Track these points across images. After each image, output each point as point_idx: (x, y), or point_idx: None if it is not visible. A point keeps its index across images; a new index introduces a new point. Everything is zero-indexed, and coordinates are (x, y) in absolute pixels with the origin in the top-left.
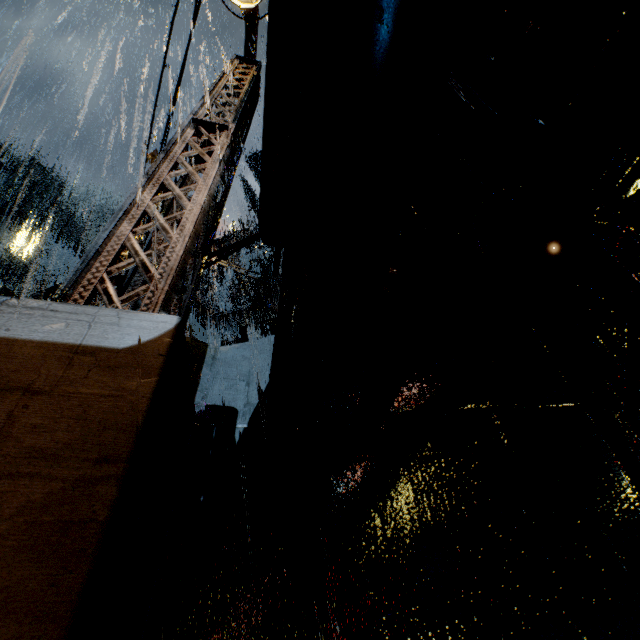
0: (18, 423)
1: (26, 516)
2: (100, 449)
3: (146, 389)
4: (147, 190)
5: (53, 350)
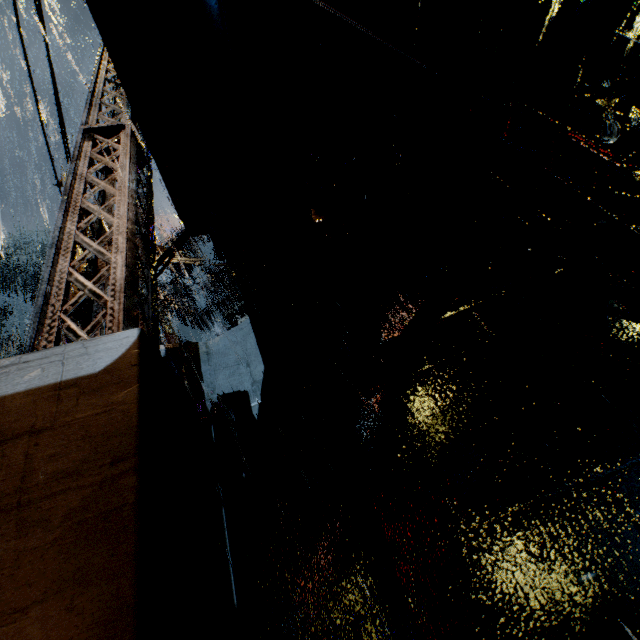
0: (36, 459)
1: (73, 519)
2: (111, 454)
3: (131, 397)
4: (69, 221)
5: (40, 394)
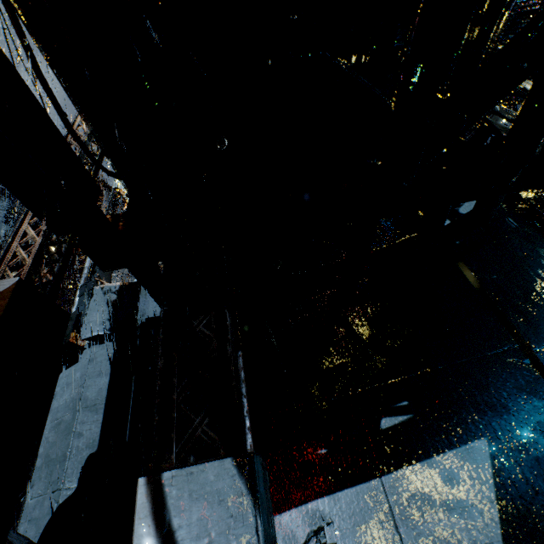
0: None
1: None
2: None
3: (4, 304)
4: (27, 219)
5: None
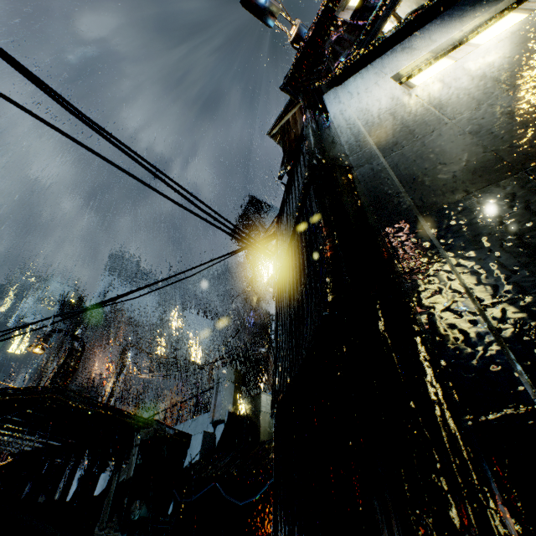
0: None
1: None
2: None
3: None
4: None
5: None
